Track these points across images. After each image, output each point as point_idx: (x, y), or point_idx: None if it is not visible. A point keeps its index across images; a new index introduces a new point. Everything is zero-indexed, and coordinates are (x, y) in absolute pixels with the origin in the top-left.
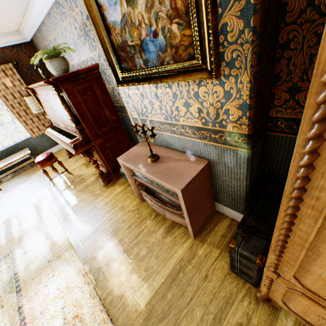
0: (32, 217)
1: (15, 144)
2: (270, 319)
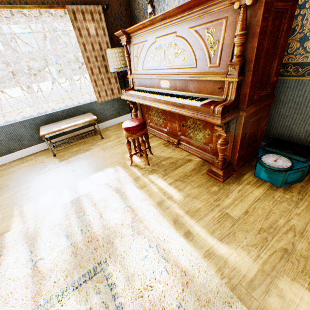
0: (115, 205)
1: (77, 106)
2: None
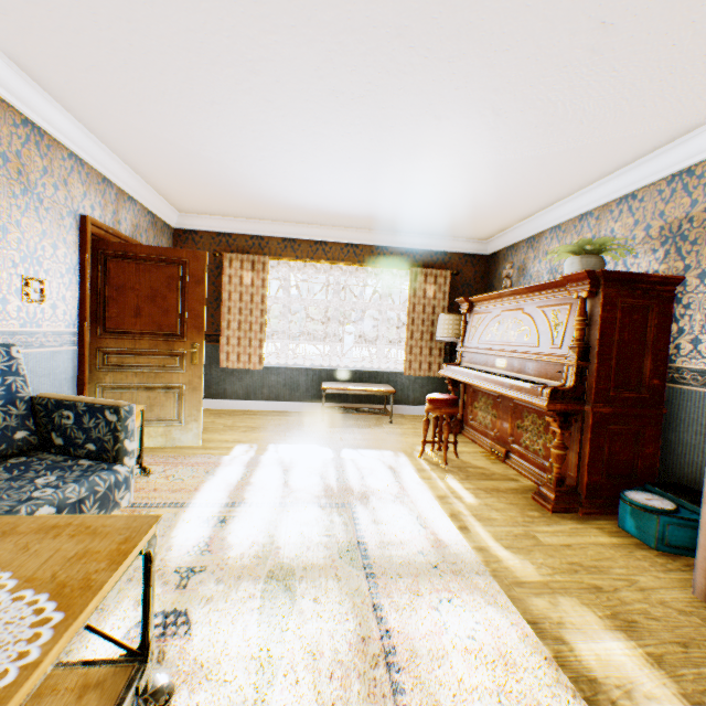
0: (383, 477)
1: (375, 371)
2: None
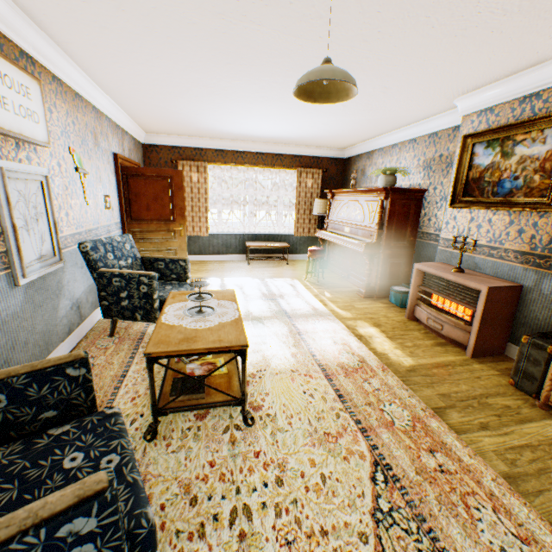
0: (288, 289)
1: (277, 234)
2: (543, 416)
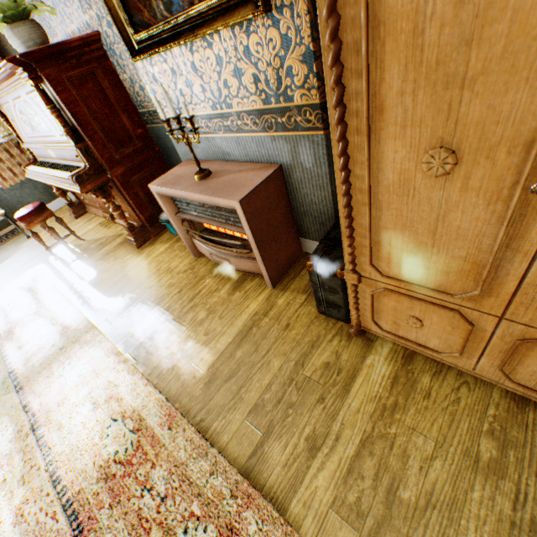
0: (25, 303)
1: None
2: (363, 352)
